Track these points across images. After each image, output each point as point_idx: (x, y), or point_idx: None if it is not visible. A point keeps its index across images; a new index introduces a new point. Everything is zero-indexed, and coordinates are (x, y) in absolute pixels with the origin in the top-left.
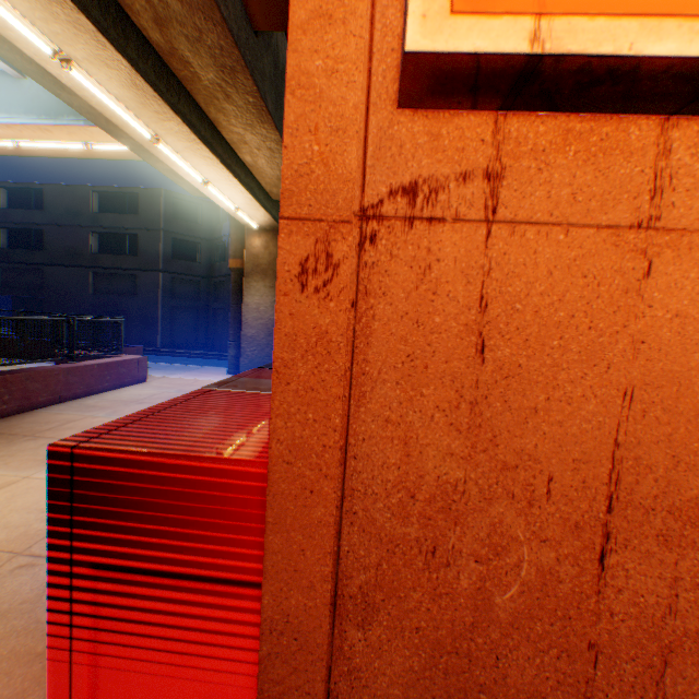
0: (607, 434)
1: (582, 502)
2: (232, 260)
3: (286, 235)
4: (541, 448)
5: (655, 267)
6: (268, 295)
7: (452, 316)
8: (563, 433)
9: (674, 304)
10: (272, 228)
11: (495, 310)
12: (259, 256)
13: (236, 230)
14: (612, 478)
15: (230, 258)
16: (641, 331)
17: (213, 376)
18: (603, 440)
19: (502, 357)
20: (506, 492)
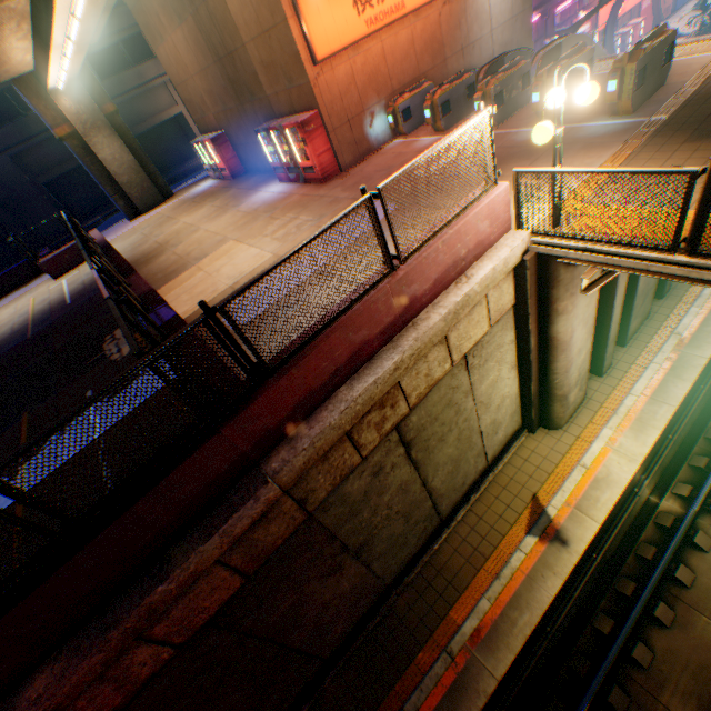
0: (338, 91)
1: (339, 98)
2: (58, 131)
3: (312, 85)
4: (335, 95)
5: (334, 74)
6: (114, 144)
7: (325, 86)
8: (336, 92)
9: (337, 76)
10: (70, 84)
11: (327, 84)
12: (80, 114)
13: (39, 101)
14: (340, 95)
15: (55, 129)
16: (336, 80)
17: (129, 226)
18: (338, 91)
19: (329, 88)
20: (335, 100)
